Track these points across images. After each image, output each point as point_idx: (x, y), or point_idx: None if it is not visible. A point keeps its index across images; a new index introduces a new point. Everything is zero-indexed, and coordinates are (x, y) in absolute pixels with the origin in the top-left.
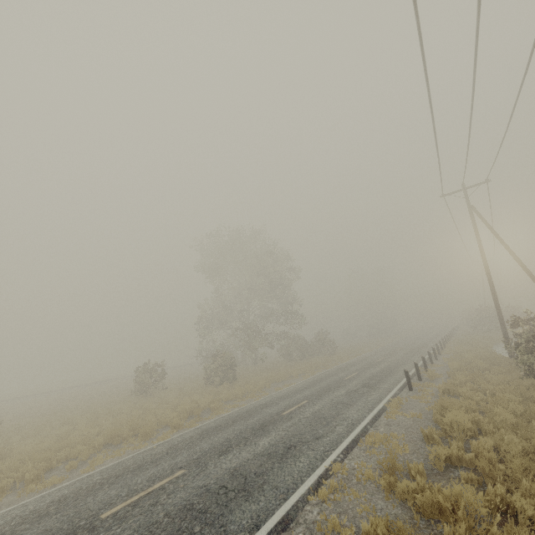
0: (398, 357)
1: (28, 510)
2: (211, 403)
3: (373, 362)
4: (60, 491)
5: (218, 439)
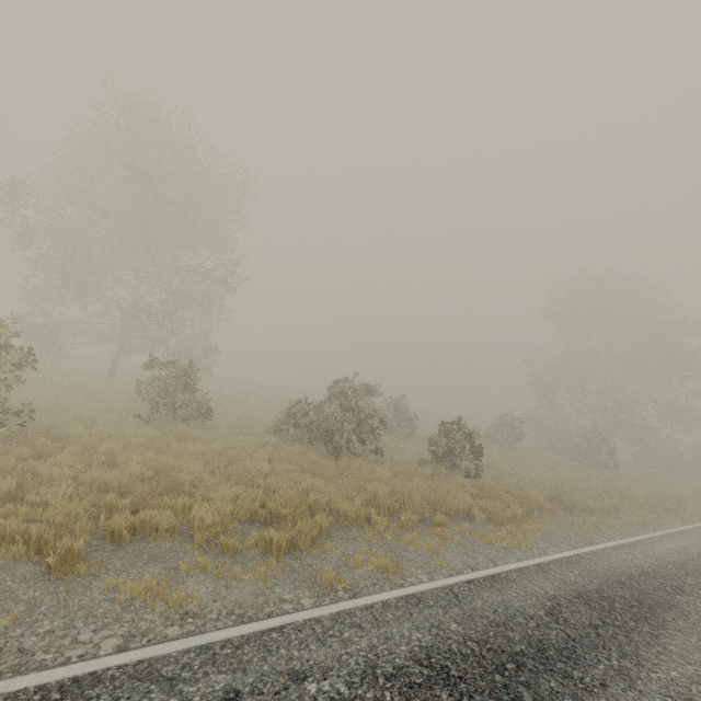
0: None
1: (699, 544)
2: (670, 496)
3: None
4: (693, 538)
5: None
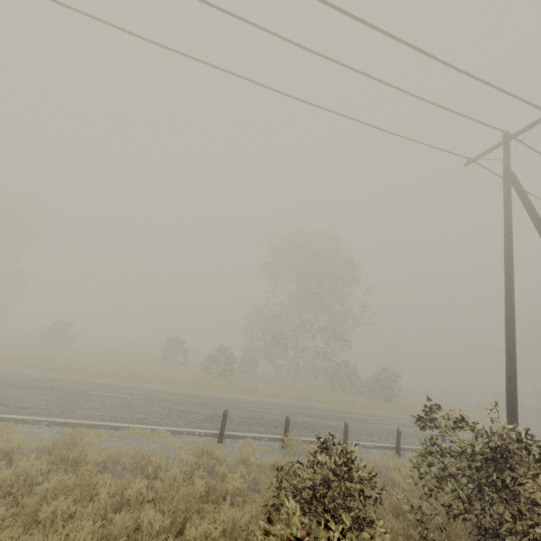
0: (407, 430)
1: None
2: (130, 374)
3: (356, 418)
4: None
5: (19, 380)
